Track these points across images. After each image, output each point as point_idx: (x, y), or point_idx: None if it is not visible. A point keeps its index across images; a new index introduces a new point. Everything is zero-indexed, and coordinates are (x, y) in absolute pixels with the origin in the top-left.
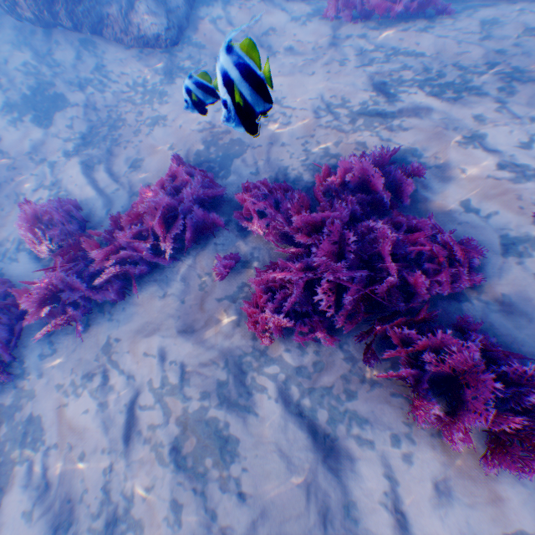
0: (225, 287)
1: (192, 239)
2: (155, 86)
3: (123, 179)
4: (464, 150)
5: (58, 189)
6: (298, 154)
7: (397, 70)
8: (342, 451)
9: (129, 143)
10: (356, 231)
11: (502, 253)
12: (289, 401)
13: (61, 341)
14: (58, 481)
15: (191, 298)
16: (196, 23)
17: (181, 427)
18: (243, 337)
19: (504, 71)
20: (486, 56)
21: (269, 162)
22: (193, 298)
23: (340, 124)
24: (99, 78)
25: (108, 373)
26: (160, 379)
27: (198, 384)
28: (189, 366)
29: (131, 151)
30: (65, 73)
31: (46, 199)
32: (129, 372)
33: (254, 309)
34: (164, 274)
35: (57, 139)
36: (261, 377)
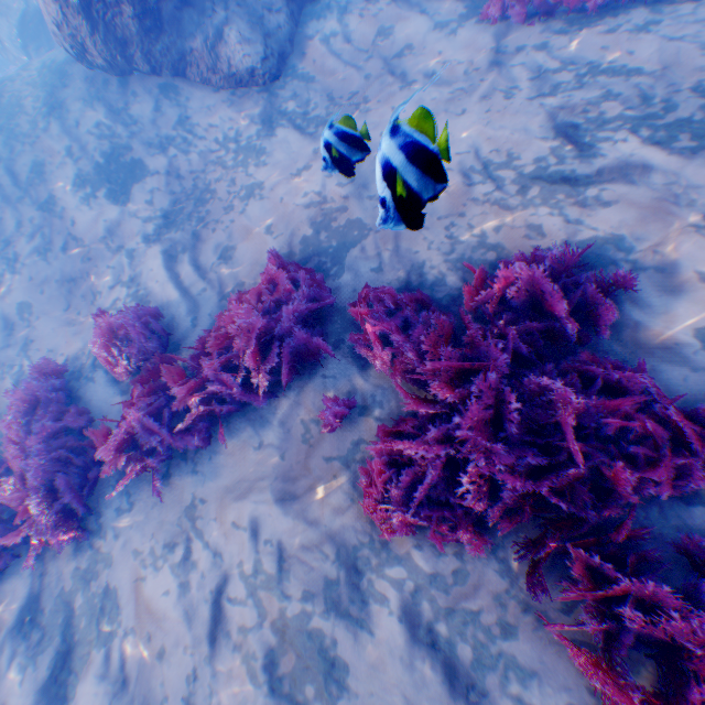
0: (335, 440)
1: (293, 370)
2: (250, 140)
3: (210, 275)
4: None
5: (137, 286)
6: (440, 242)
7: (596, 102)
8: None
9: (218, 223)
10: (521, 386)
11: None
12: (419, 624)
13: (140, 493)
14: (136, 678)
15: (292, 452)
16: (303, 46)
17: (277, 635)
18: (358, 518)
19: None
20: None
21: (398, 255)
22: (294, 452)
23: (503, 194)
24: (182, 134)
25: (191, 544)
26: (252, 562)
27: (299, 578)
28: (288, 550)
29: (221, 235)
30: (143, 132)
31: (124, 299)
32: (216, 547)
33: (372, 490)
34: (258, 414)
35: (135, 219)
36: (380, 581)
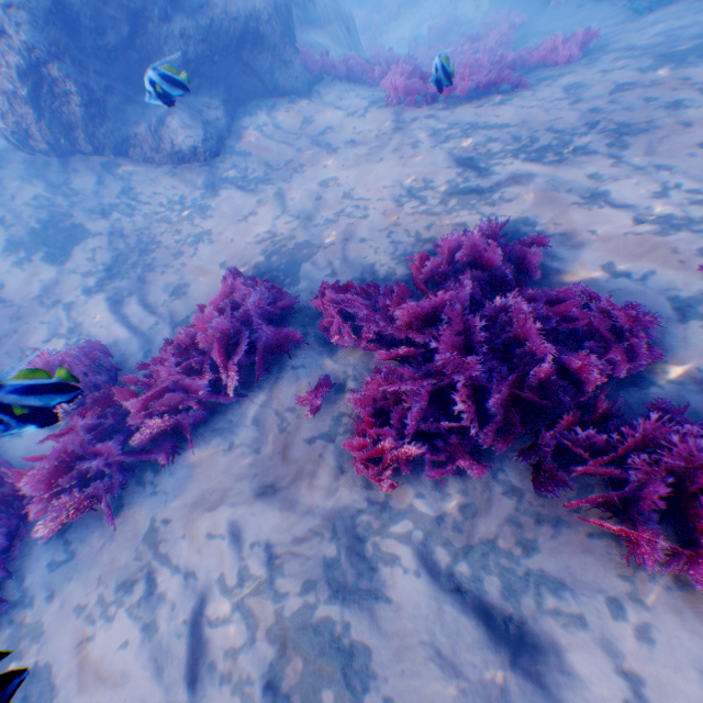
0: (314, 421)
1: (262, 365)
2: (195, 202)
3: (162, 309)
4: (587, 211)
5: (77, 334)
6: (384, 246)
7: (482, 144)
8: (538, 641)
9: (167, 267)
10: (482, 315)
11: (678, 318)
12: (438, 572)
13: (82, 538)
14: None
15: (269, 444)
16: (239, 132)
17: (277, 645)
18: (352, 487)
19: (606, 126)
20: (579, 116)
21: (348, 261)
22: (272, 443)
23: (428, 206)
24: (126, 201)
25: (155, 575)
26: (235, 571)
27: (295, 570)
28: (277, 544)
29: (171, 276)
30: (85, 202)
31: (60, 348)
32: (188, 568)
33: (363, 440)
34: (227, 418)
35: (75, 275)
36: (388, 542)
